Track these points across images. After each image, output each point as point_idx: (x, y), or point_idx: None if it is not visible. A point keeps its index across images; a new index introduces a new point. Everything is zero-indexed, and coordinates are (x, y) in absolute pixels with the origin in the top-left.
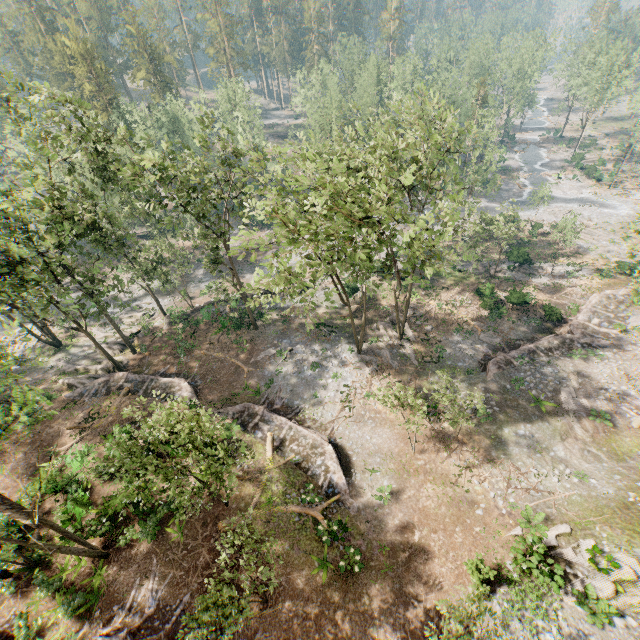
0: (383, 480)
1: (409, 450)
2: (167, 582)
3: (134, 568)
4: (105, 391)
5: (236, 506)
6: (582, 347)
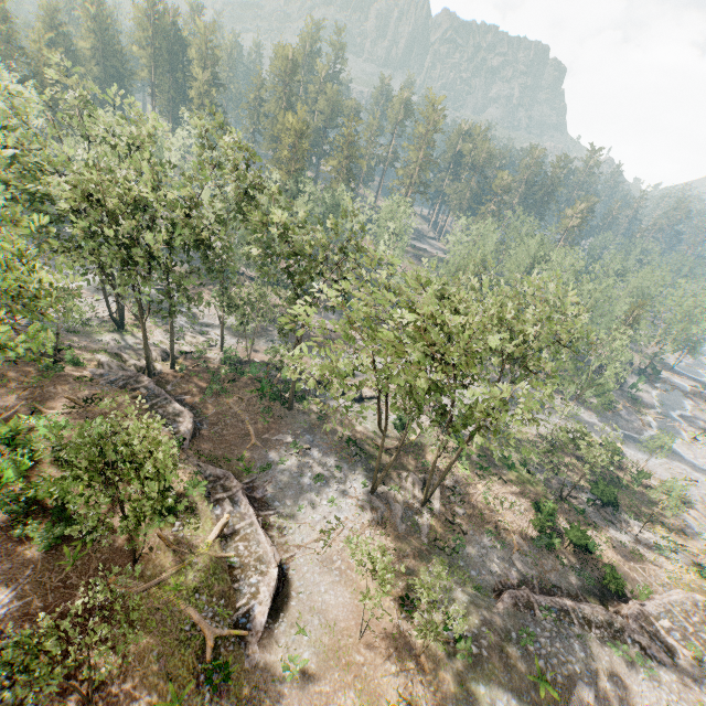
0: (306, 649)
1: (356, 634)
2: (21, 604)
3: (7, 567)
4: (122, 384)
5: (142, 570)
6: (632, 645)
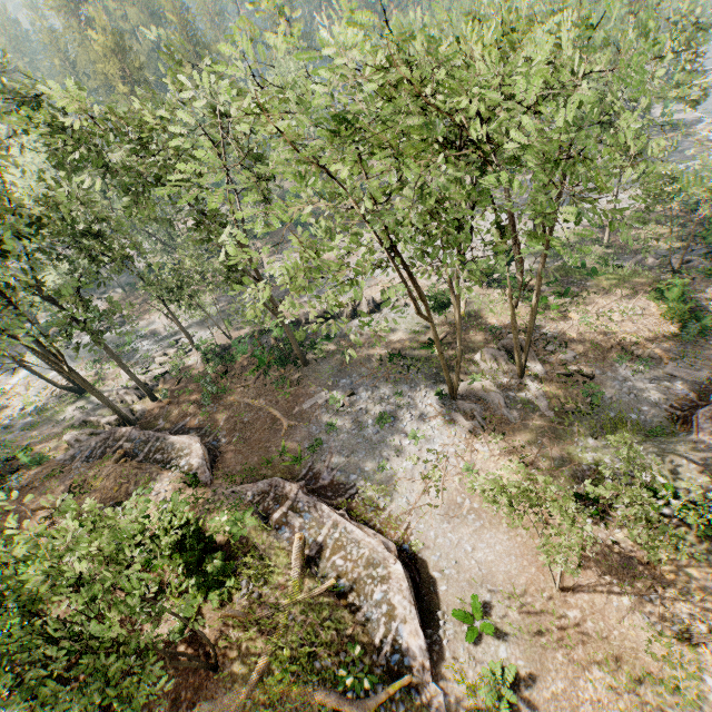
0: (498, 645)
1: (547, 583)
2: None
3: None
4: (100, 453)
5: (229, 672)
6: None
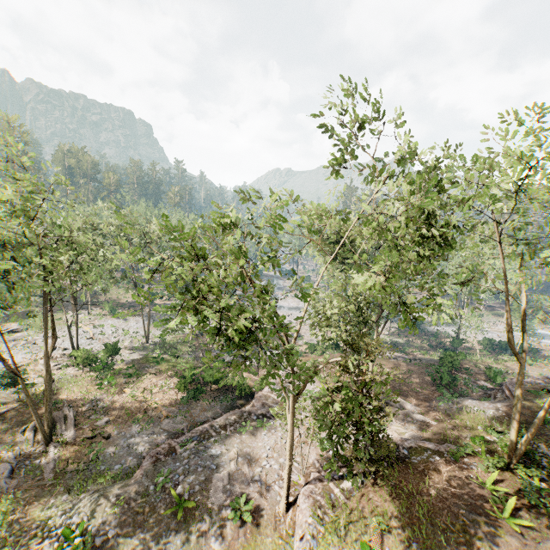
0: None
1: None
2: None
3: None
4: None
5: None
6: (257, 419)
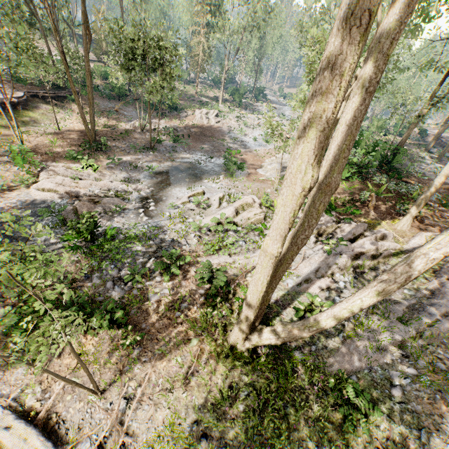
0: None
1: None
2: None
3: None
4: None
5: None
6: None
